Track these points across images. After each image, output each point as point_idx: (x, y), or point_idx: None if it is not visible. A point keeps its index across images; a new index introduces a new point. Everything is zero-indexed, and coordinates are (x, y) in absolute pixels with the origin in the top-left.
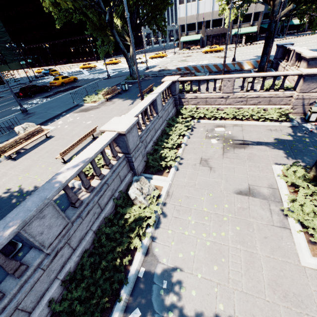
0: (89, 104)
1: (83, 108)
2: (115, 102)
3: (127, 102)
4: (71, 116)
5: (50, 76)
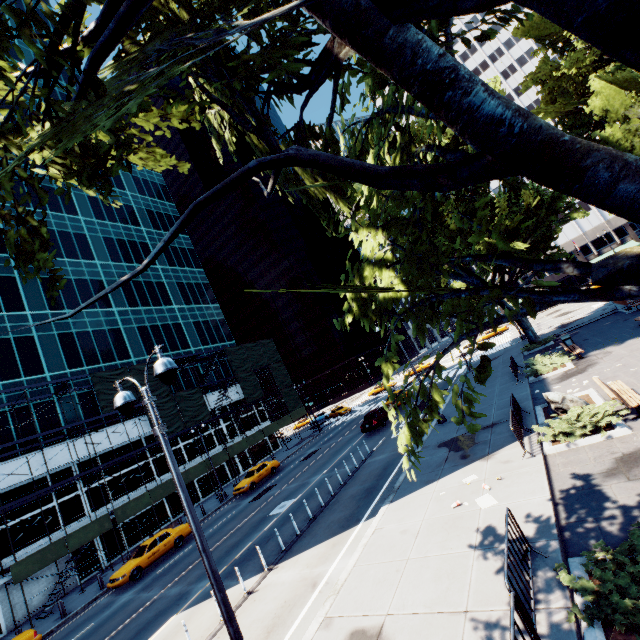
0: (555, 371)
1: (559, 376)
2: (606, 351)
3: (635, 340)
4: (567, 384)
5: (331, 419)
